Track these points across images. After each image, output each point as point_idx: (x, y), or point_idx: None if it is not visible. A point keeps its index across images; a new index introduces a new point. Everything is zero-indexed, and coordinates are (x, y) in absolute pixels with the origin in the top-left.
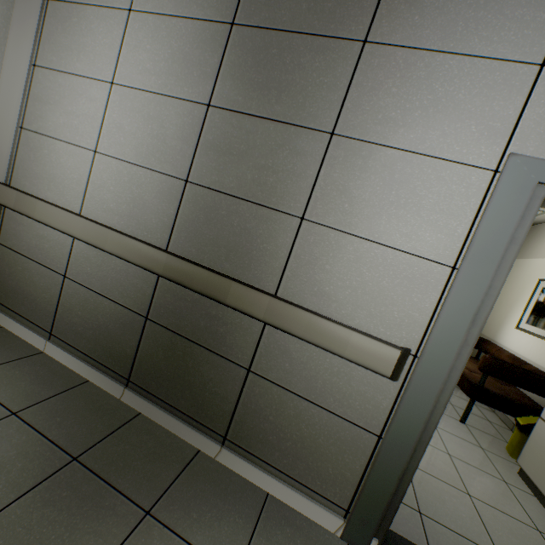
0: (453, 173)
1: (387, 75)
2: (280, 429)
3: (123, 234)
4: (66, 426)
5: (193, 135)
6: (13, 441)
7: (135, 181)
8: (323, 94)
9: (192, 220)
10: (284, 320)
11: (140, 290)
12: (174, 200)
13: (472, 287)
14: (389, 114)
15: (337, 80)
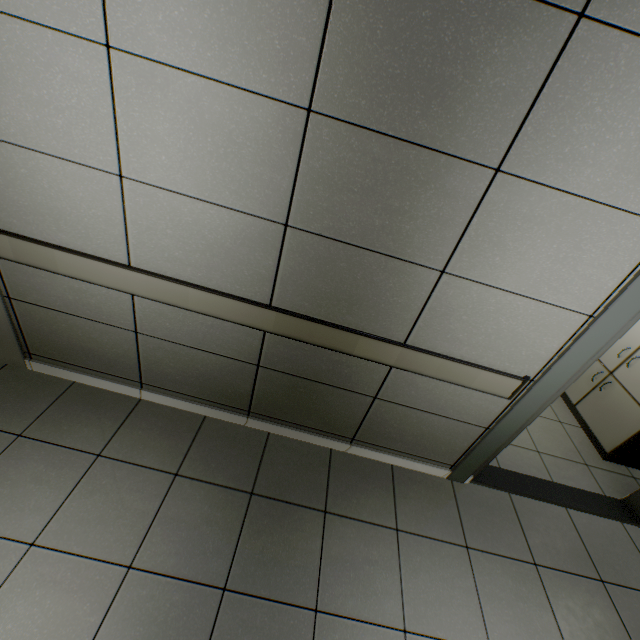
0: (628, 226)
1: (597, 84)
2: (403, 431)
3: (210, 292)
4: (224, 469)
5: (288, 160)
6: (197, 499)
7: (205, 223)
8: (495, 106)
9: (299, 272)
10: (416, 365)
11: (243, 343)
12: (270, 249)
13: (602, 334)
14: (580, 147)
15: (521, 85)
